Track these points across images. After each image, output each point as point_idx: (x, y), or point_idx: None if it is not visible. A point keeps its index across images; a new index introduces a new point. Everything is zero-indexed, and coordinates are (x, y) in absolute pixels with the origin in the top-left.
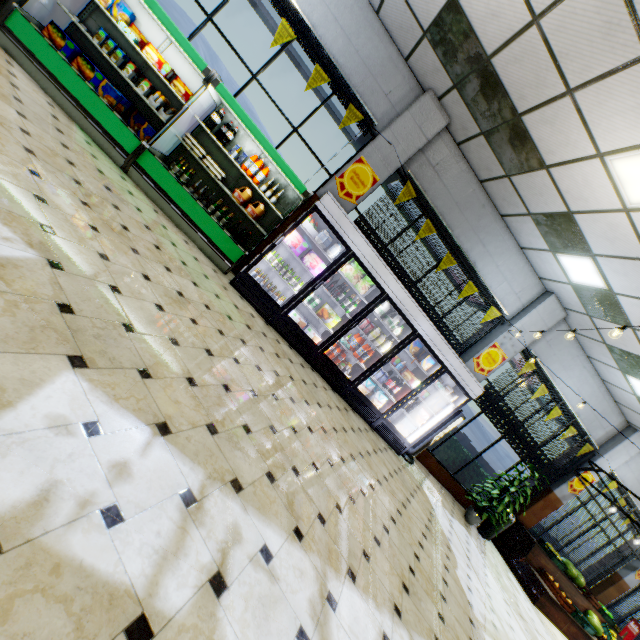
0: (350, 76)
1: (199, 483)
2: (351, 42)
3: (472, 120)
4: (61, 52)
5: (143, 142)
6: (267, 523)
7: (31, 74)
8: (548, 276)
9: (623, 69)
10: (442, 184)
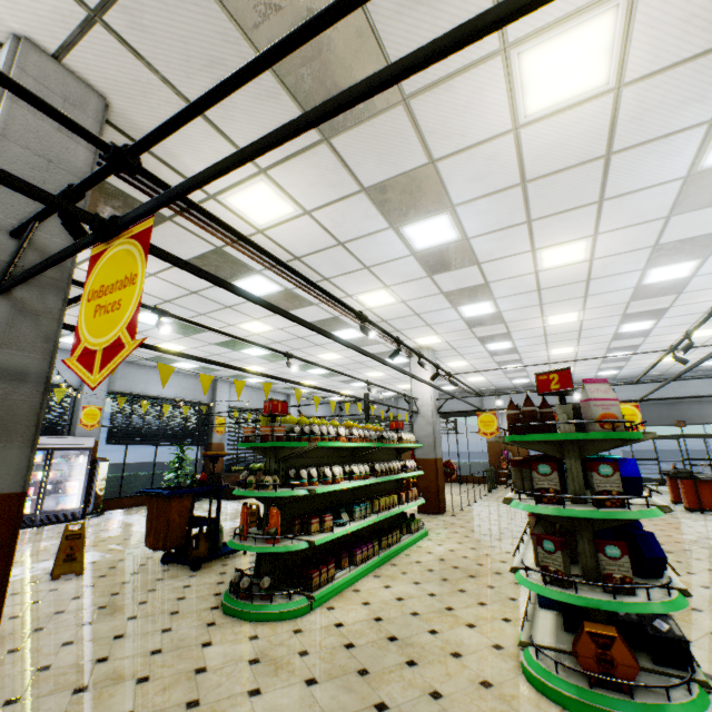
0: None
1: None
2: None
3: None
4: None
5: None
6: None
7: None
8: None
9: None
10: None
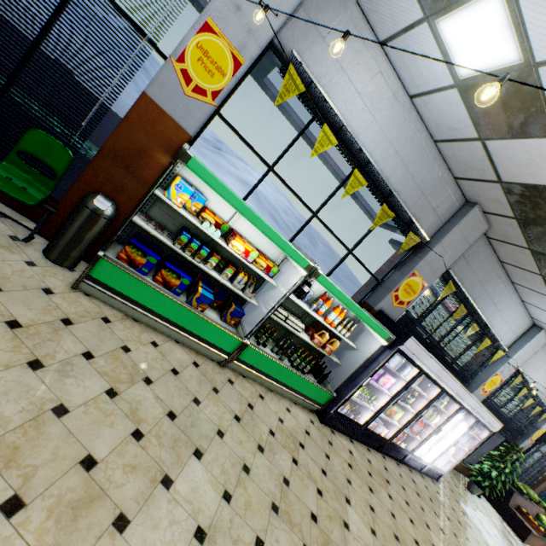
0: (405, 200)
1: None
2: (408, 170)
3: (522, 239)
4: (142, 268)
5: (244, 341)
6: None
7: (118, 308)
8: (544, 321)
9: None
10: (470, 269)
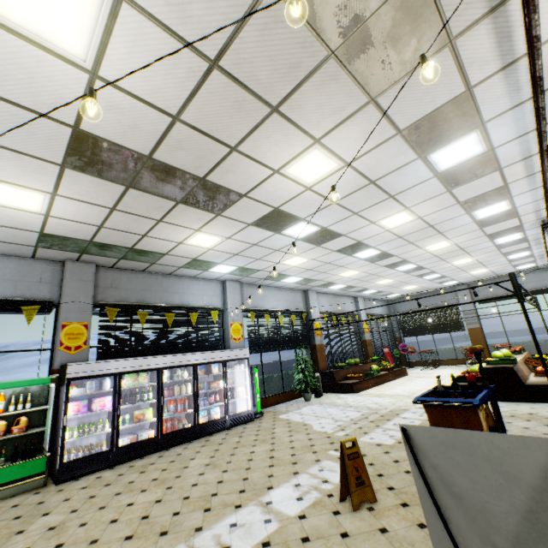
0: (2, 293)
1: (185, 547)
2: None
3: (109, 258)
4: None
5: None
6: (224, 520)
7: None
8: (216, 277)
9: (156, 225)
10: (125, 289)
